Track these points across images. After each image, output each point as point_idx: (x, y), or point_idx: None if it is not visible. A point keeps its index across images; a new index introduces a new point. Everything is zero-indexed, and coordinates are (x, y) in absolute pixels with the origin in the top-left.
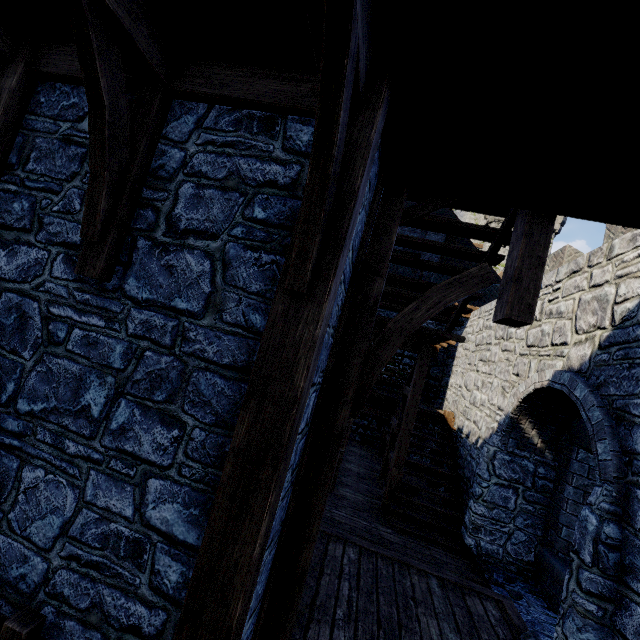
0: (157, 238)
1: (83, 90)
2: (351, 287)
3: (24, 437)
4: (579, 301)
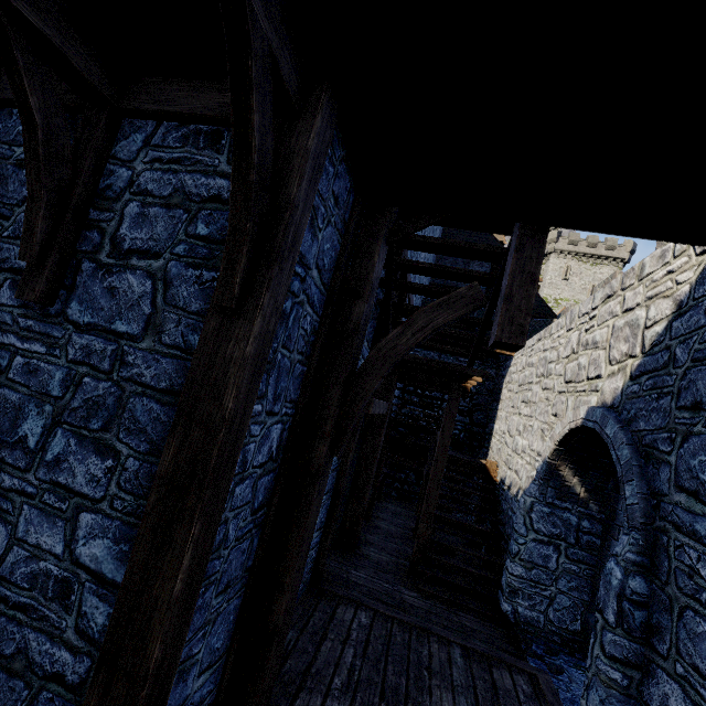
0: (101, 260)
1: None
2: (326, 311)
3: None
4: (613, 328)
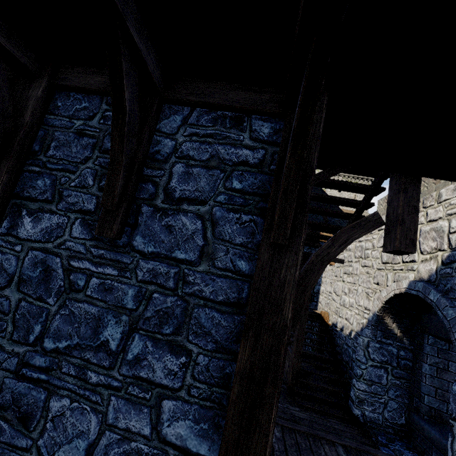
0: (157, 205)
1: (92, 97)
2: None
3: (50, 371)
4: (420, 231)
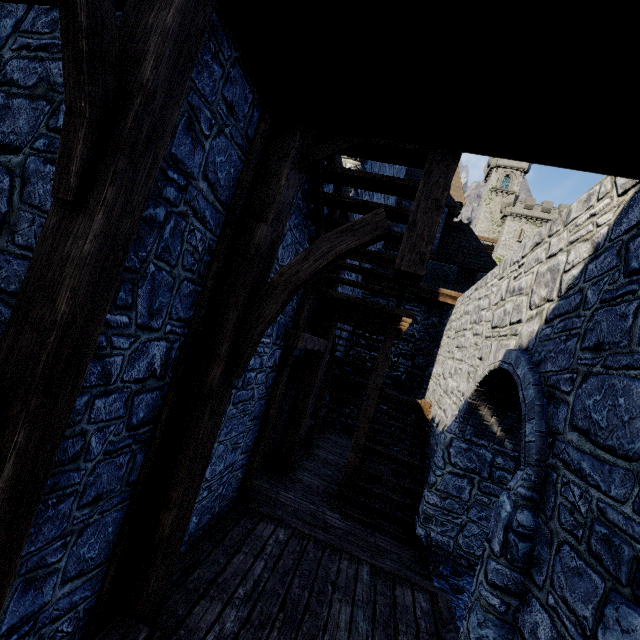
0: None
1: None
2: (224, 231)
3: None
4: (536, 274)
